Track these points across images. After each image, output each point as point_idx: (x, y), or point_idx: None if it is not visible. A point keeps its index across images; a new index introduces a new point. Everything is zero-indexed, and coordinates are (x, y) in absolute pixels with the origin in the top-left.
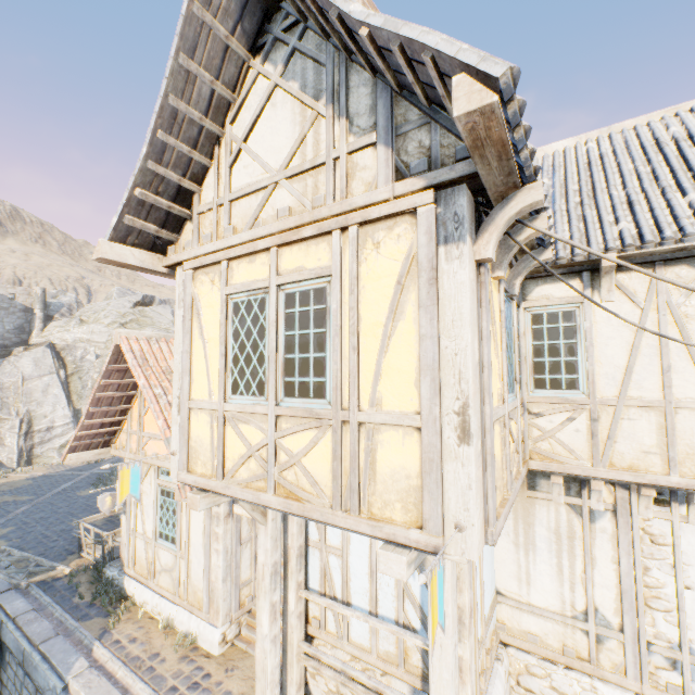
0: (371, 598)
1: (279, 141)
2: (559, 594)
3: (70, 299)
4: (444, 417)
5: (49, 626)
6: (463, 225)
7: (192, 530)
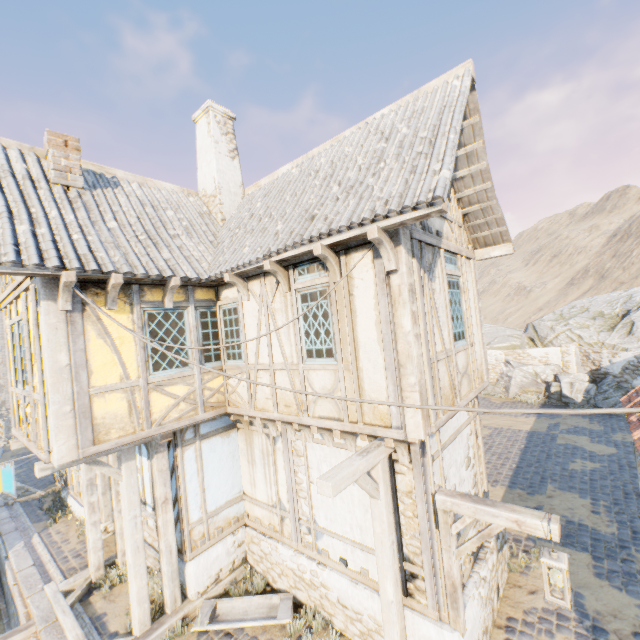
0: (151, 498)
1: None
2: (267, 492)
3: None
4: (46, 396)
5: (14, 525)
6: (40, 296)
7: None
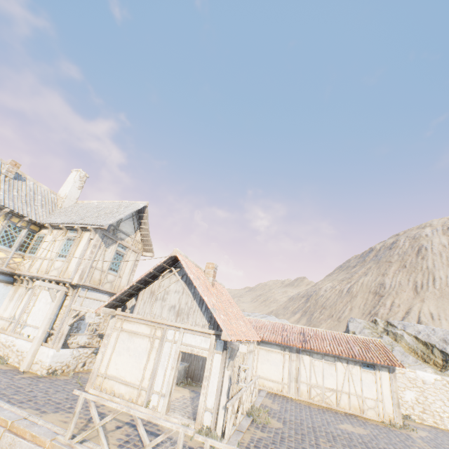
0: None
1: None
2: (11, 312)
3: None
4: None
5: None
6: None
7: None
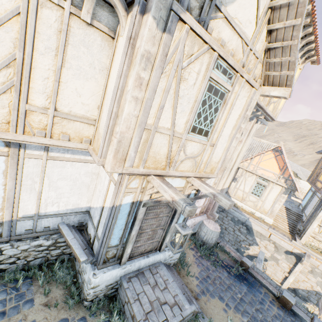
0: None
1: None
2: None
3: None
4: None
5: None
6: None
7: (269, 196)
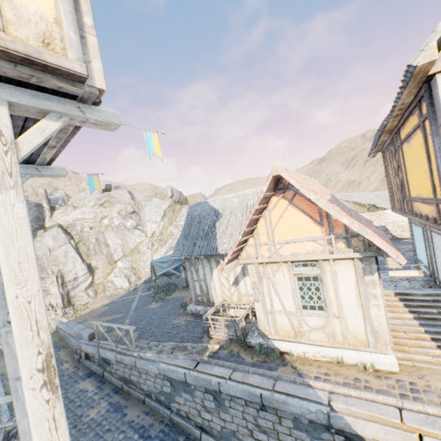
0: None
1: None
2: None
3: (61, 194)
4: None
5: (261, 377)
6: None
7: (342, 297)
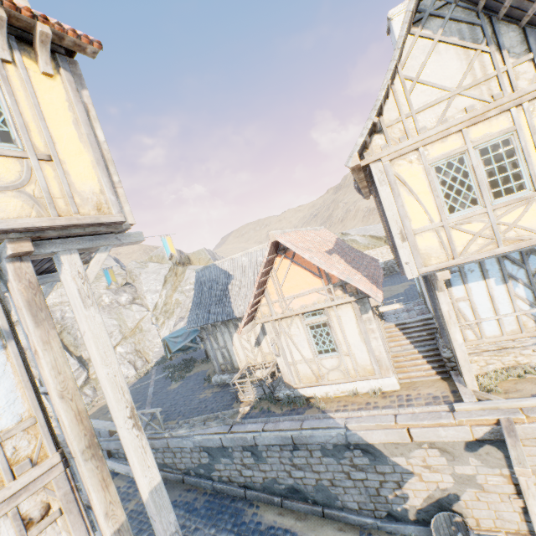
0: (495, 310)
1: (449, 72)
2: None
3: None
4: None
5: (290, 422)
6: None
7: (349, 337)
